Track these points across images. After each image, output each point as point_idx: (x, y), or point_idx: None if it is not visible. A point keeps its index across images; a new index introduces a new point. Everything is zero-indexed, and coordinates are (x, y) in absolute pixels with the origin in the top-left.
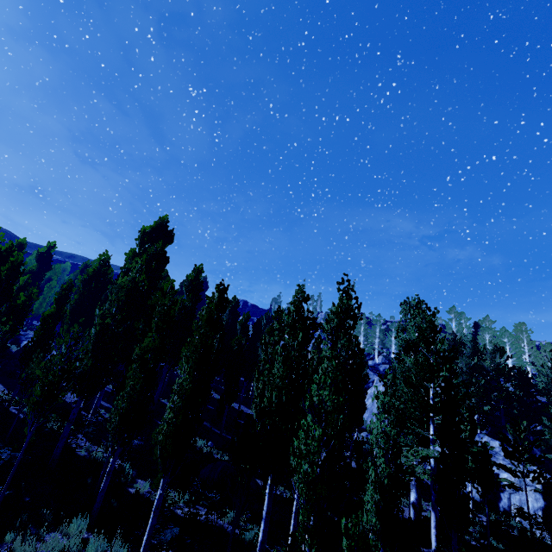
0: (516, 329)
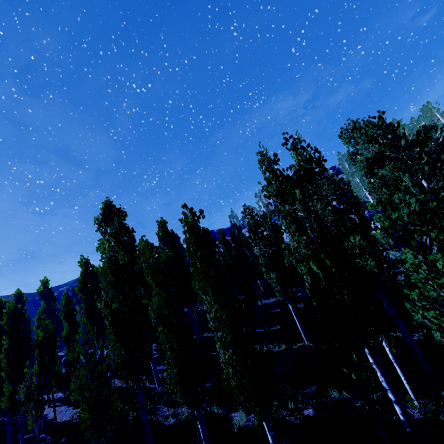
0: (423, 112)
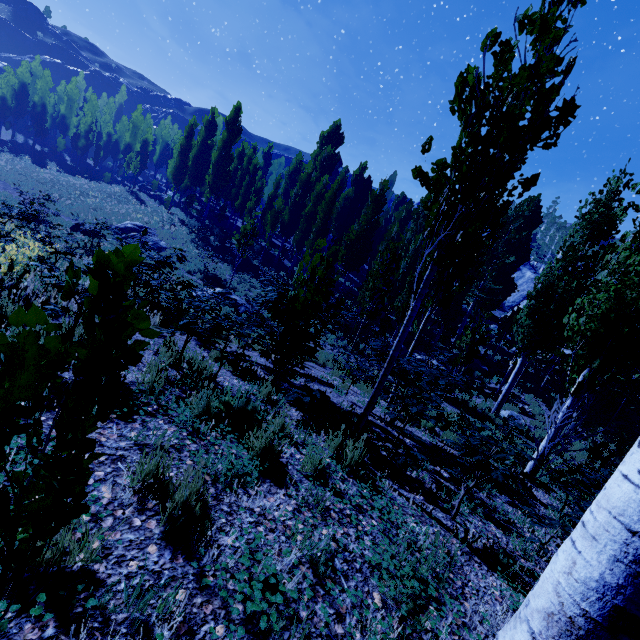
0: None
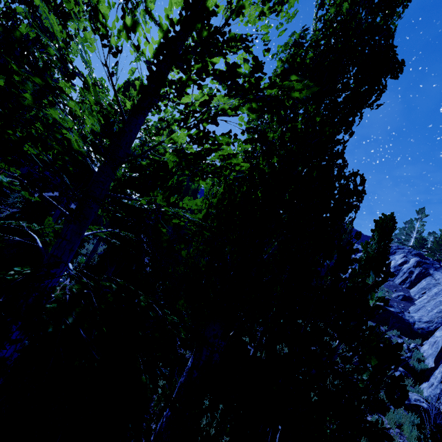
0: None
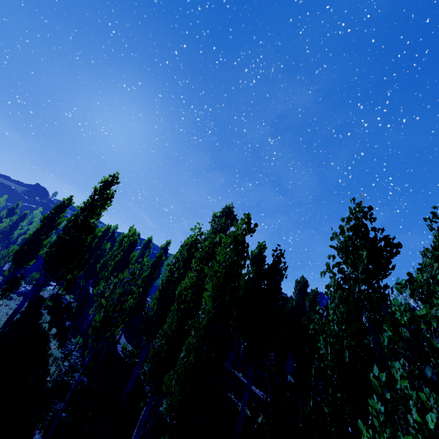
0: None
